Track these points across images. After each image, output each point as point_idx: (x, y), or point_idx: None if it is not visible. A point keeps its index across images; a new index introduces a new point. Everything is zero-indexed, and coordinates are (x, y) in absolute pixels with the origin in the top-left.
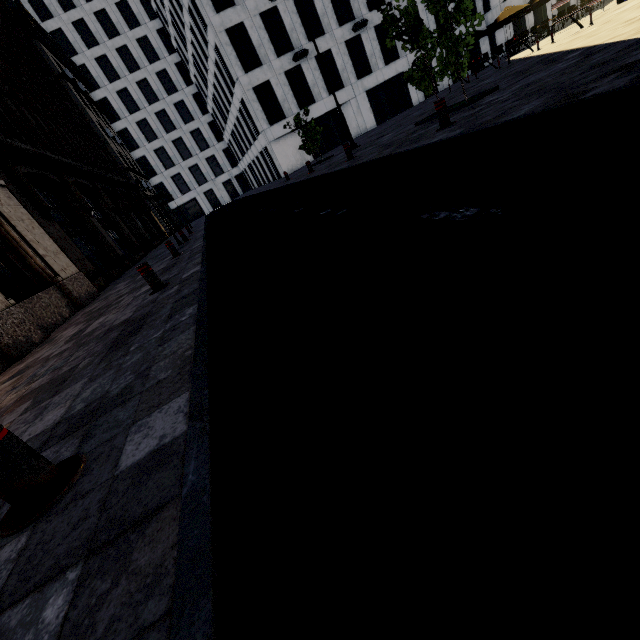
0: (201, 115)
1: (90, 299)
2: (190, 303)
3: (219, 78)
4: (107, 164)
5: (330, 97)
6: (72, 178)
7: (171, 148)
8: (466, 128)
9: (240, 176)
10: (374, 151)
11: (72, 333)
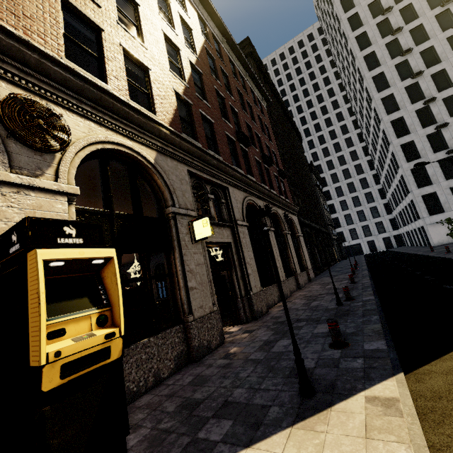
0: (380, 199)
1: (312, 279)
2: (369, 288)
3: (399, 187)
4: (322, 223)
5: None
6: (312, 231)
7: (354, 215)
8: None
9: (398, 236)
10: None
11: (318, 287)
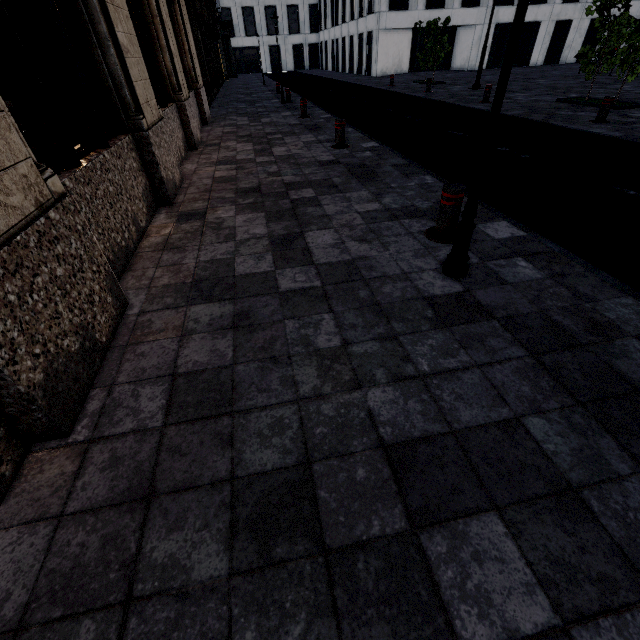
0: None
1: (209, 119)
2: (419, 173)
3: None
4: None
5: (460, 10)
6: None
7: None
8: (625, 135)
9: (314, 46)
10: (516, 107)
11: (249, 148)
